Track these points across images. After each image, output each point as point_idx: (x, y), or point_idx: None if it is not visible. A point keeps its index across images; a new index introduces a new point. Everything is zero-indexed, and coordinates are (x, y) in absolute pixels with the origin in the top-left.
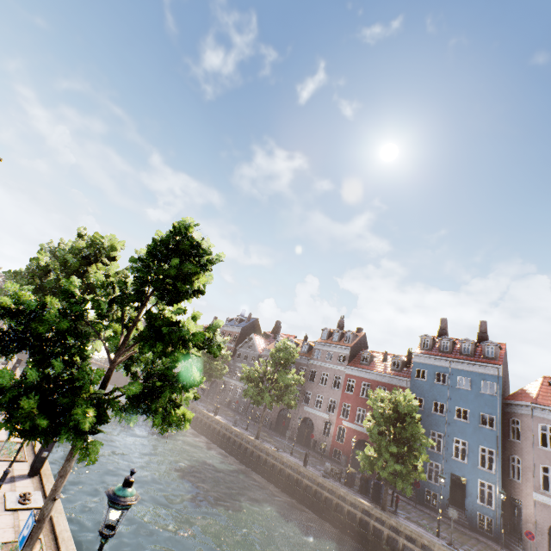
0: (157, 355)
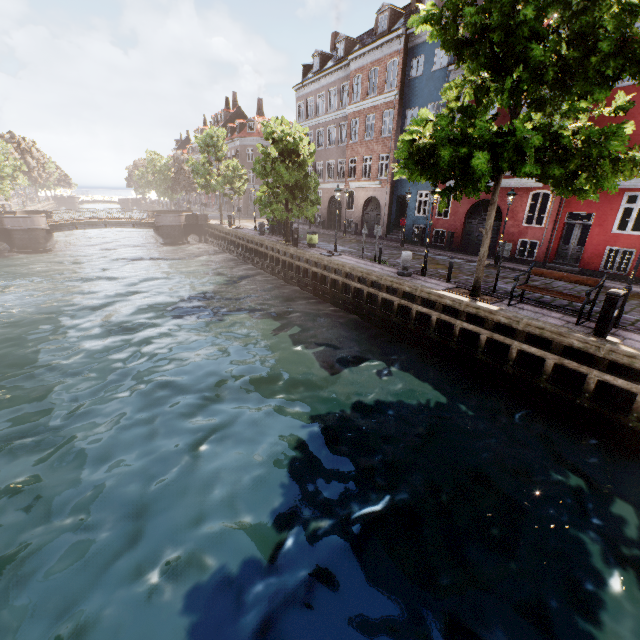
0: None
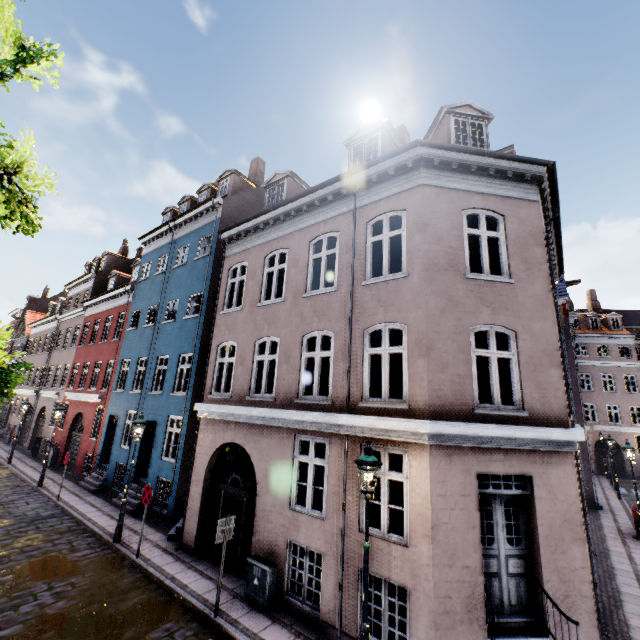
0: None
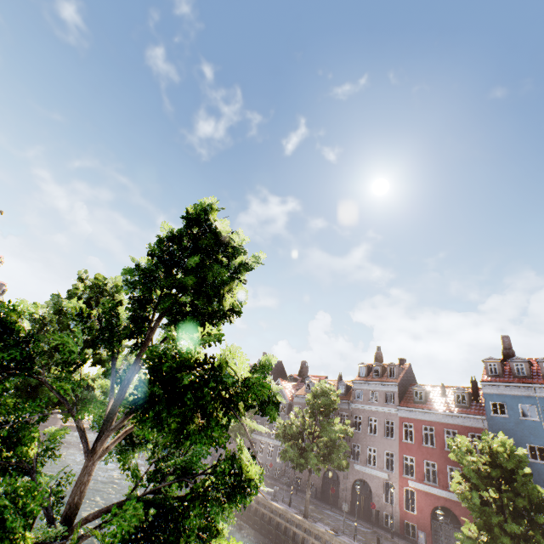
0: (171, 438)
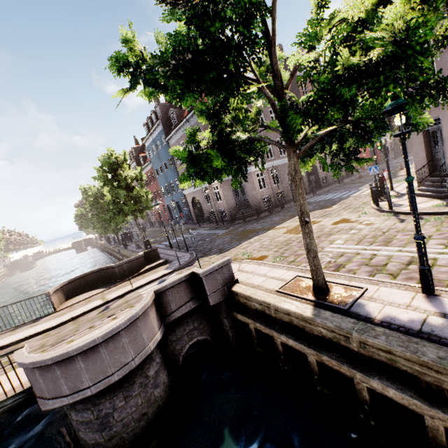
0: None
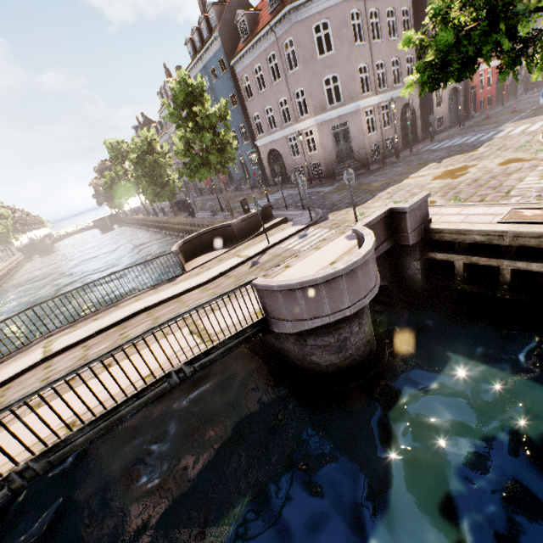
0: None
